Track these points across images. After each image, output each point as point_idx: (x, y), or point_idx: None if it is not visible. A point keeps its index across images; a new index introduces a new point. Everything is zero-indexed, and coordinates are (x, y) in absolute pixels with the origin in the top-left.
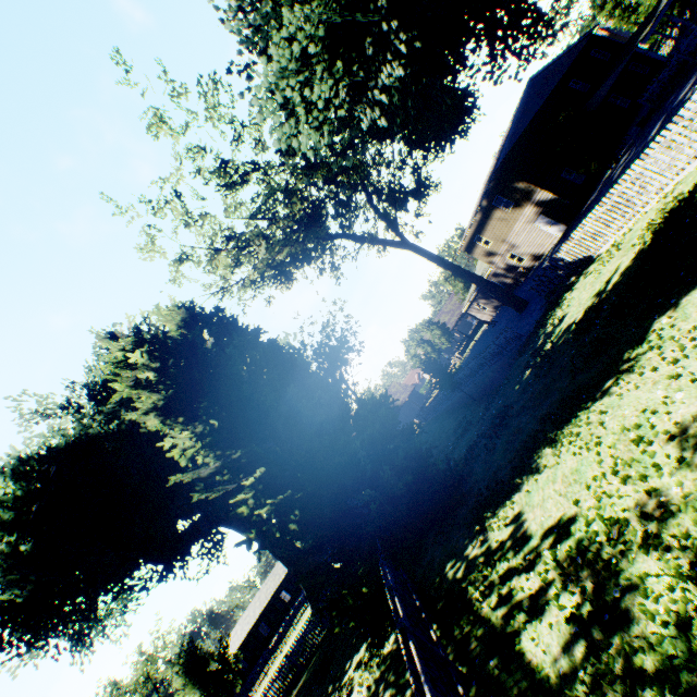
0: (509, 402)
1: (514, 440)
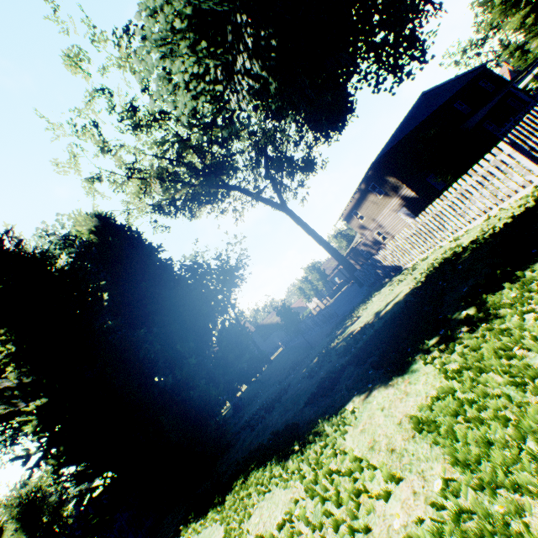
0: (292, 382)
1: (258, 437)
